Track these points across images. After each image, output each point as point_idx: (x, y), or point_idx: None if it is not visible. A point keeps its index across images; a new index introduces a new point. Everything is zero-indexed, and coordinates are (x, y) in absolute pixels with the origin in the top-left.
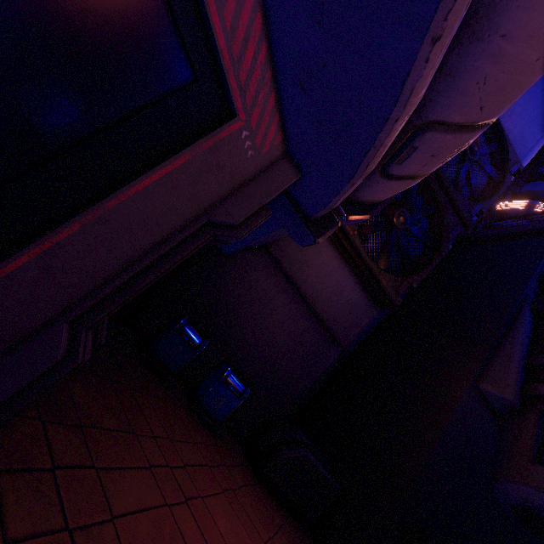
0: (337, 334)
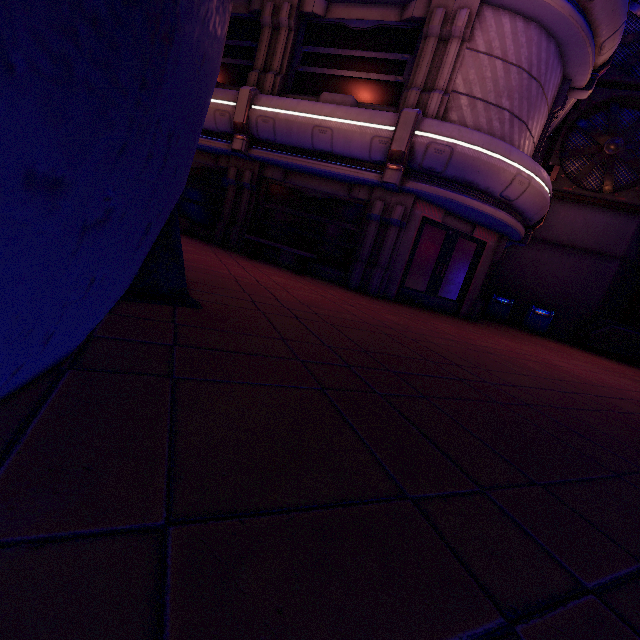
0: (607, 252)
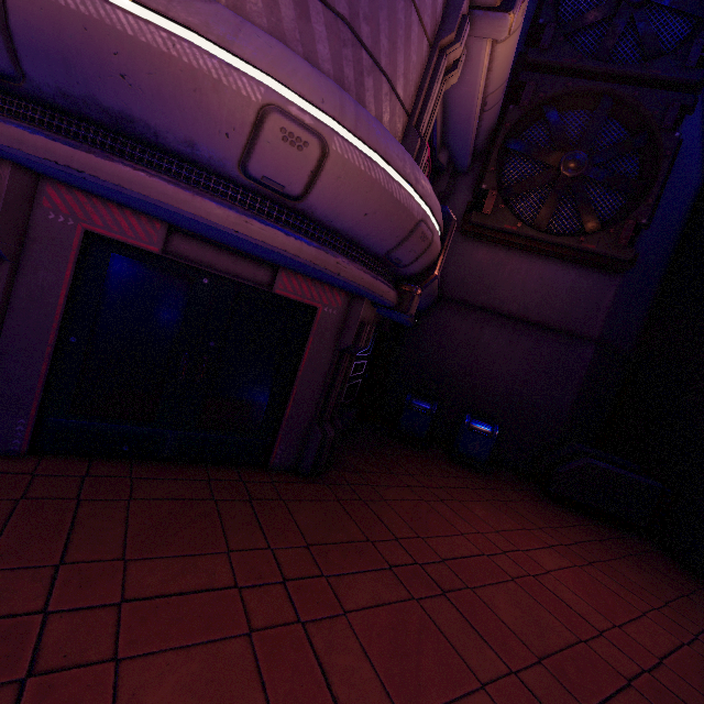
0: (576, 331)
